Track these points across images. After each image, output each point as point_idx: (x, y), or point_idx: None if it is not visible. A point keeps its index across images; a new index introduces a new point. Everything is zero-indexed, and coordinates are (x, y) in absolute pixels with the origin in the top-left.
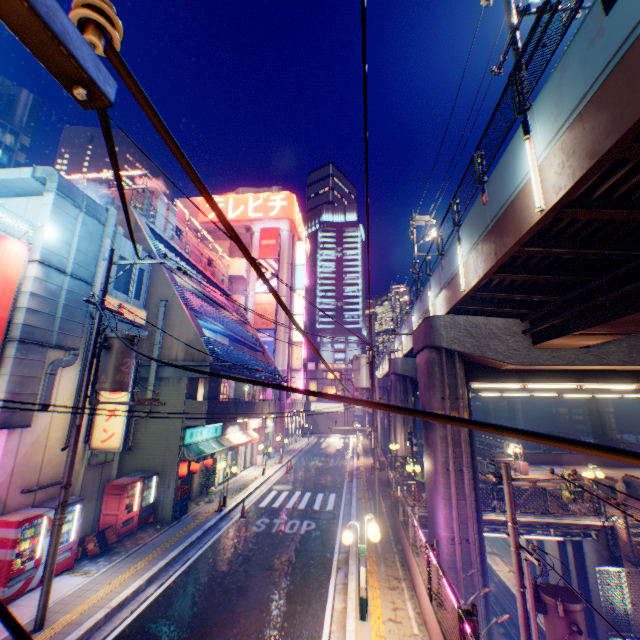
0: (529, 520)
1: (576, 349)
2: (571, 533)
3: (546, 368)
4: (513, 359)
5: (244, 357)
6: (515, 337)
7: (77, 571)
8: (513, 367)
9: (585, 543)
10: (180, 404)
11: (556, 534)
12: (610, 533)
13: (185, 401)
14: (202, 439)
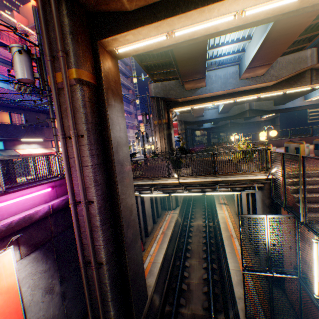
0: (201, 181)
1: None
2: (247, 188)
3: None
4: None
5: (25, 97)
6: None
7: None
8: None
9: (257, 195)
10: None
11: (236, 190)
12: (275, 185)
13: None
14: None
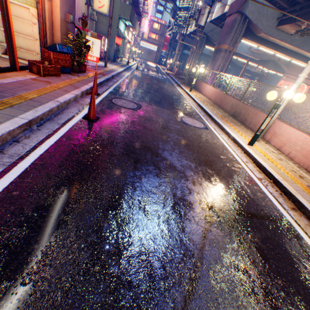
0: None
1: (287, 35)
2: None
3: (271, 41)
4: (265, 31)
5: None
6: (273, 21)
7: None
8: (262, 36)
9: None
10: (117, 4)
11: None
12: None
13: (120, 3)
14: (121, 30)
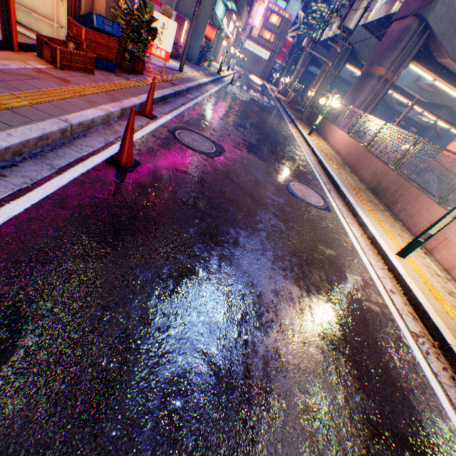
0: None
1: None
2: None
3: None
4: (453, 56)
5: None
6: None
7: (170, 60)
8: (445, 63)
9: None
10: None
11: None
12: None
13: None
14: (218, 15)
